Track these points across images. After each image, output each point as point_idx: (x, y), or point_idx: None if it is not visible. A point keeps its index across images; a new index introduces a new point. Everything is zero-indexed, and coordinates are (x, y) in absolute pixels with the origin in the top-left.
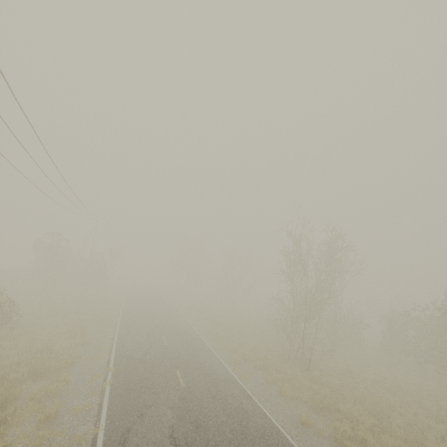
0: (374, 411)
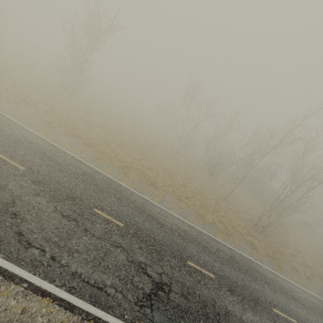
0: (299, 251)
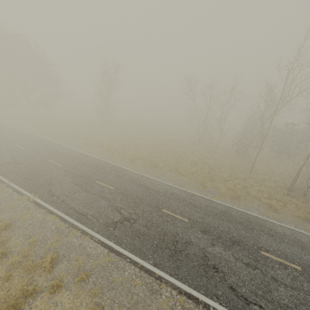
0: None
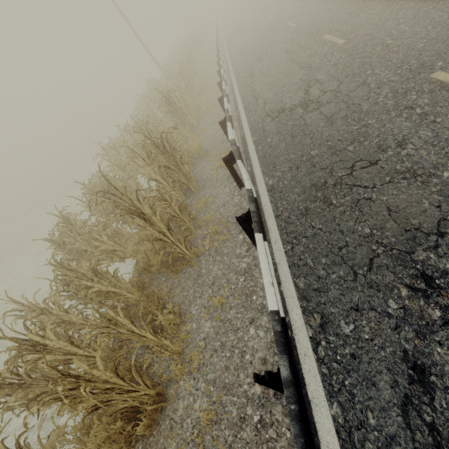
0: None
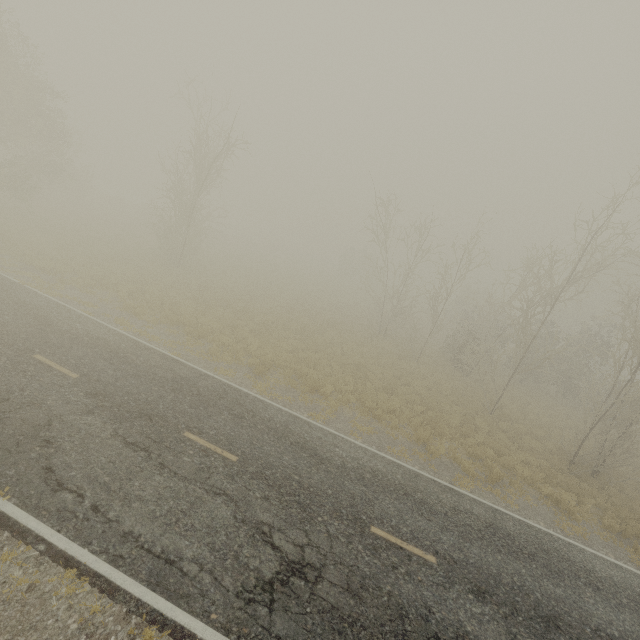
0: None
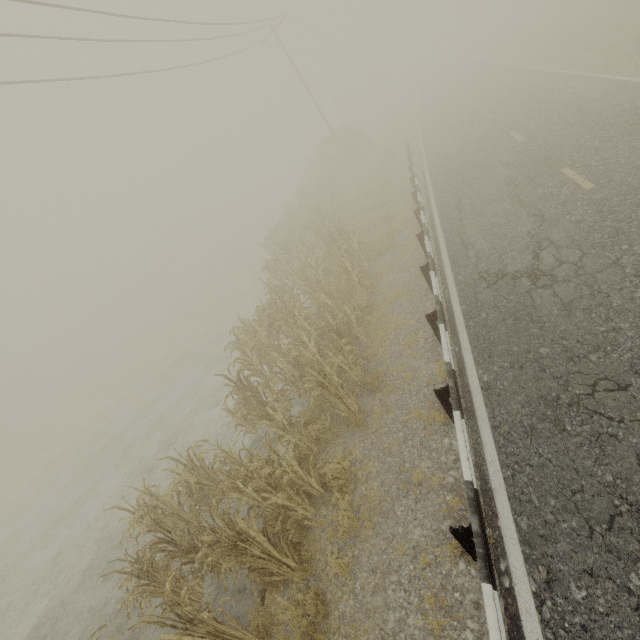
0: None
